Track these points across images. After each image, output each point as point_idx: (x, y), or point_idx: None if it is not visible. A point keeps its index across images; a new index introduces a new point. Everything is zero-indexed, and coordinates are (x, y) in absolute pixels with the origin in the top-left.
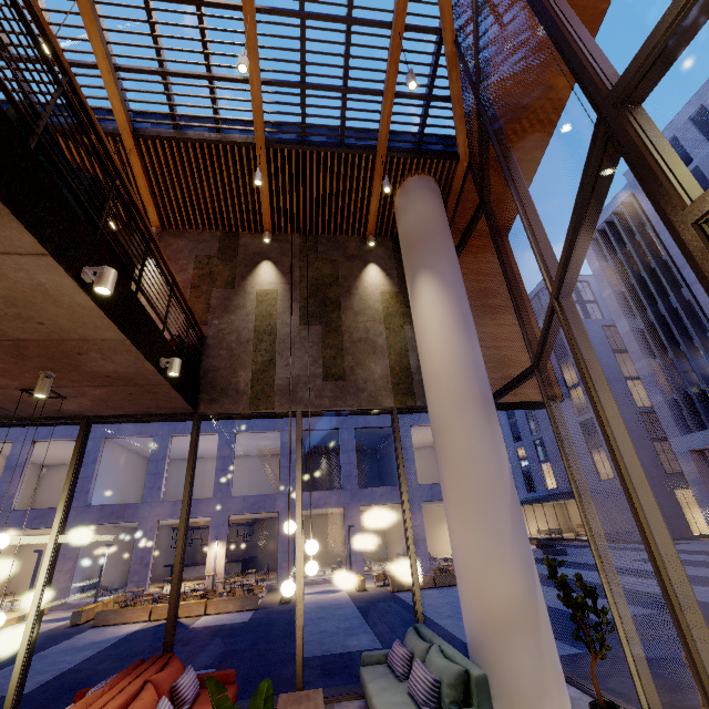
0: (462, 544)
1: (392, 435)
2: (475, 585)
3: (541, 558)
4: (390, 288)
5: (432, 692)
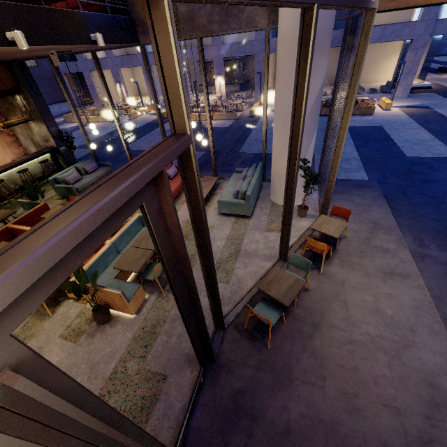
0: (273, 141)
1: None
2: (274, 159)
3: None
4: None
5: (236, 193)
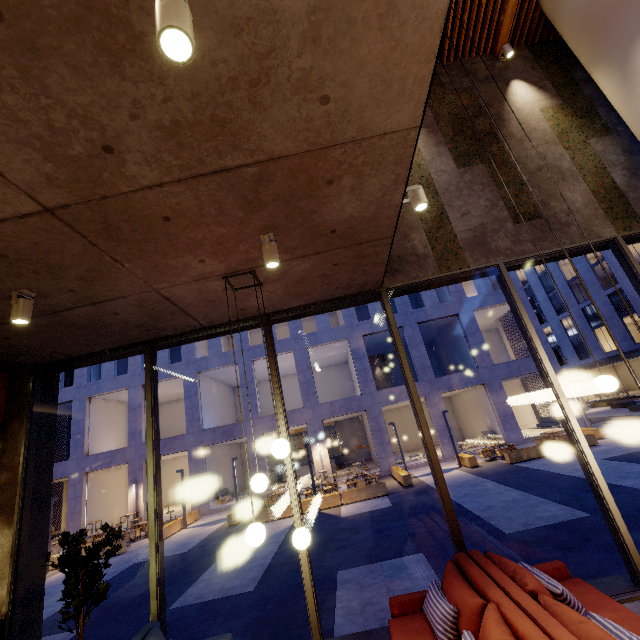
0: None
1: (453, 324)
2: None
3: (634, 415)
4: (550, 102)
5: None
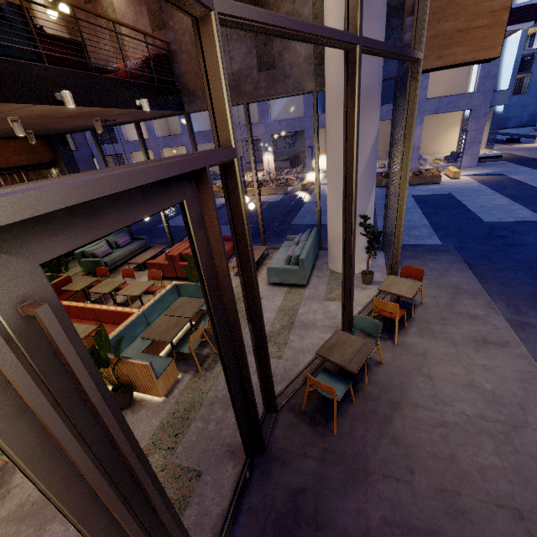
0: (328, 200)
1: None
2: (330, 220)
3: (534, 160)
4: None
5: (288, 259)
